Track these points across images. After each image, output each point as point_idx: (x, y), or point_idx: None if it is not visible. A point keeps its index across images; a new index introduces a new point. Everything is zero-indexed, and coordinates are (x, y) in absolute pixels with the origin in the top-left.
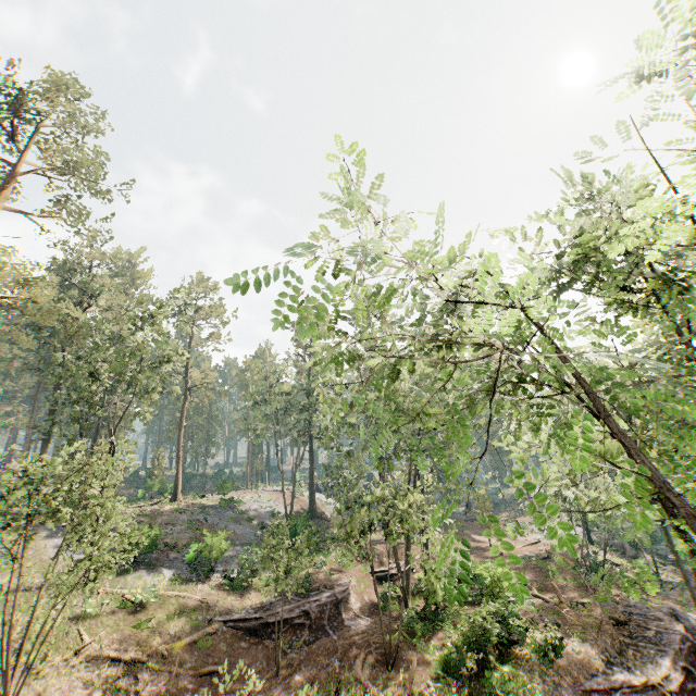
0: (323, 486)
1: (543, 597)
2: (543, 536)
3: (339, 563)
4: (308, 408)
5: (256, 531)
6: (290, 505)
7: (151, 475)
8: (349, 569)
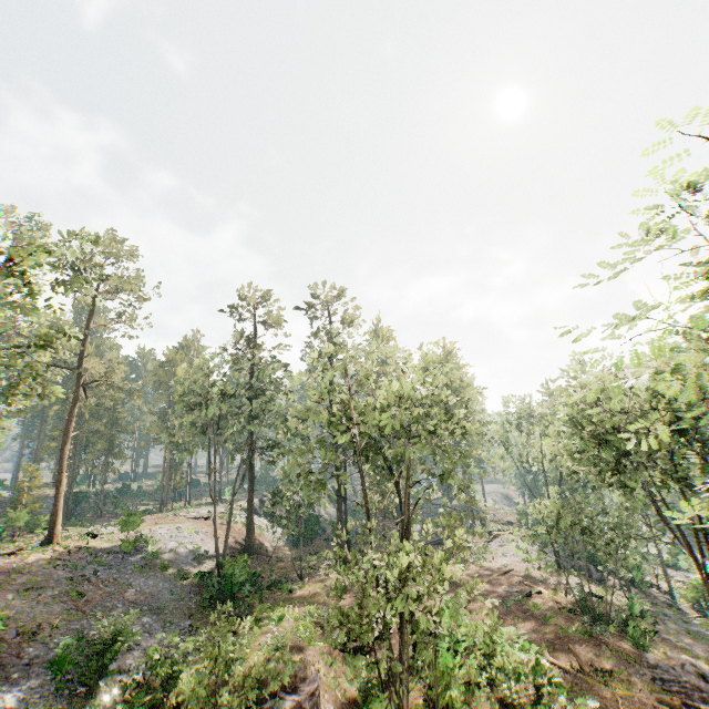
0: (260, 507)
1: (561, 666)
2: (509, 560)
3: (300, 639)
4: (254, 416)
5: (173, 584)
6: (224, 543)
7: (17, 503)
8: (314, 646)
